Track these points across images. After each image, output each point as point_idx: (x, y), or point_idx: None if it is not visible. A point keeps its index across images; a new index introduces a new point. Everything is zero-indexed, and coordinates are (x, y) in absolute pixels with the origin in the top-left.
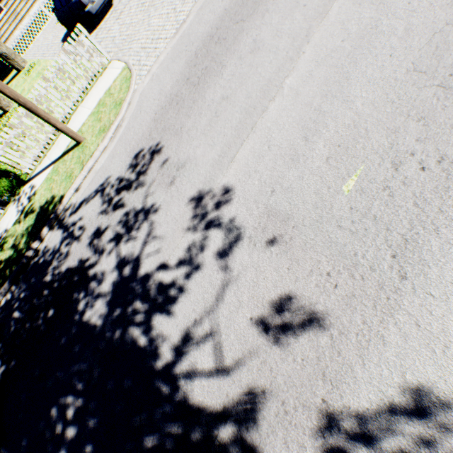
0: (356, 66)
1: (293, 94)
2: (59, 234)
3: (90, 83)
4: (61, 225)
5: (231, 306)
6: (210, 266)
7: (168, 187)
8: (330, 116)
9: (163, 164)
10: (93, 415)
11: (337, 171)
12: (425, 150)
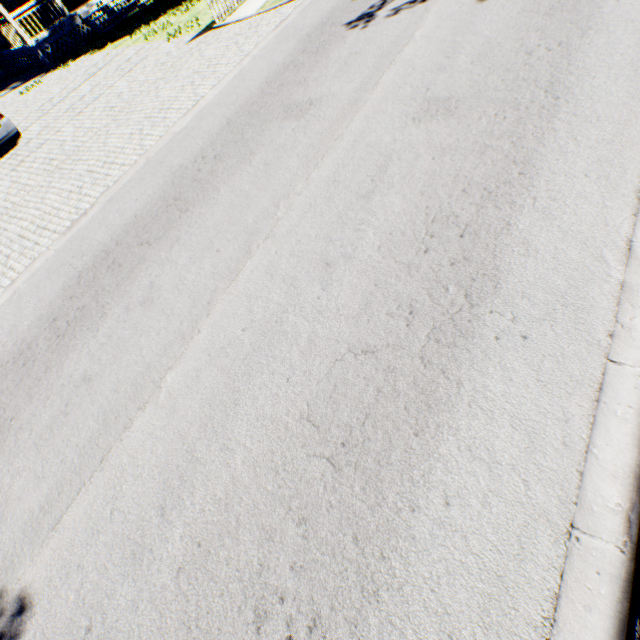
0: (250, 381)
1: (170, 406)
2: None
3: None
4: None
5: None
6: None
7: None
8: (202, 471)
9: None
10: None
11: (186, 606)
12: (298, 594)
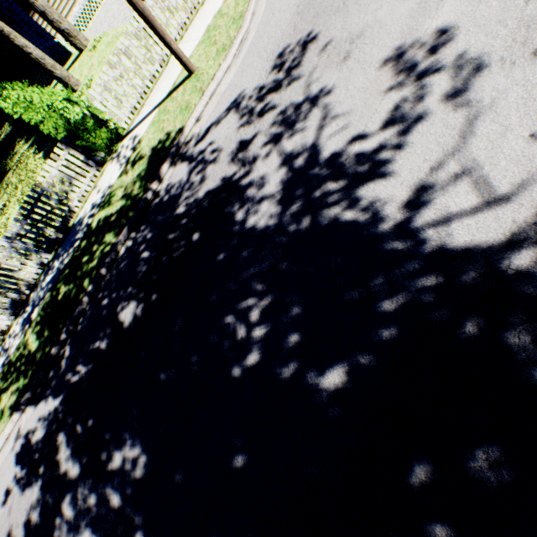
0: None
1: None
2: (184, 167)
3: (189, 18)
4: (184, 159)
5: (490, 135)
6: (439, 111)
7: (340, 65)
8: None
9: (325, 47)
10: (291, 306)
11: None
12: None
